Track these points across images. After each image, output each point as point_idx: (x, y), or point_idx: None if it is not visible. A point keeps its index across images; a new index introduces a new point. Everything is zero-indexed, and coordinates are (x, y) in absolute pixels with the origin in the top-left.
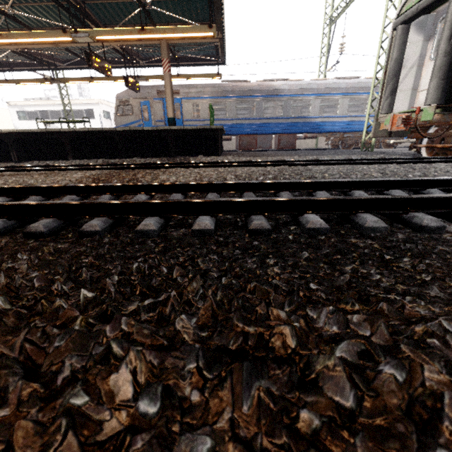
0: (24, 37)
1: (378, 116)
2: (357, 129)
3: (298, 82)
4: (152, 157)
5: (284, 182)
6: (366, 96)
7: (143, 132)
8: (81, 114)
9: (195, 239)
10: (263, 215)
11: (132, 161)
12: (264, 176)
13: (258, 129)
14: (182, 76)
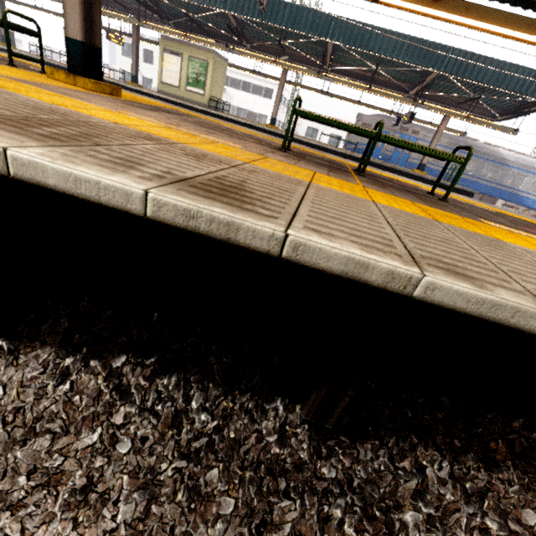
0: (384, 96)
1: None
2: None
3: (524, 157)
4: None
5: None
6: None
7: (423, 179)
8: (260, 91)
9: None
10: None
11: None
12: None
13: (469, 185)
14: (433, 125)
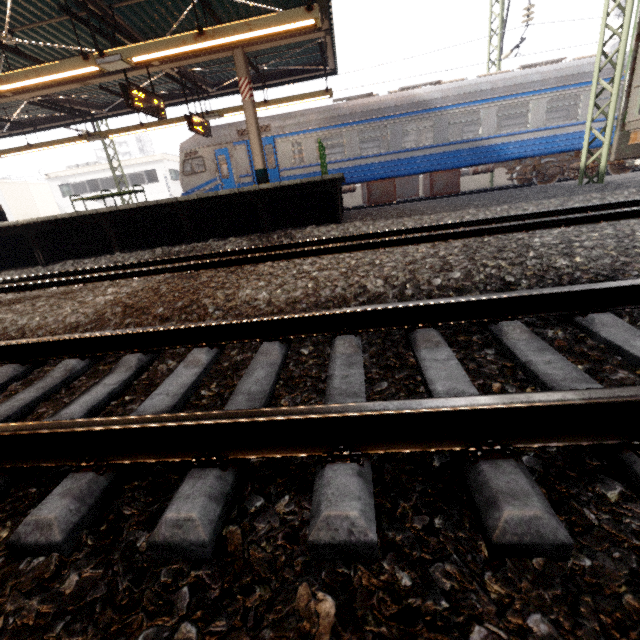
0: (31, 77)
1: (624, 119)
2: (564, 148)
3: (457, 83)
4: (235, 237)
5: (506, 298)
6: (578, 89)
7: (218, 199)
8: (141, 179)
9: (323, 593)
10: (511, 454)
11: (205, 246)
12: (444, 276)
13: (397, 169)
14: (272, 102)
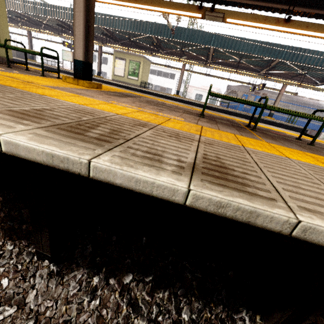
0: (246, 75)
1: None
2: None
3: None
4: None
5: None
6: None
7: (273, 123)
8: (167, 75)
9: None
10: None
11: None
12: None
13: (301, 124)
14: (276, 89)
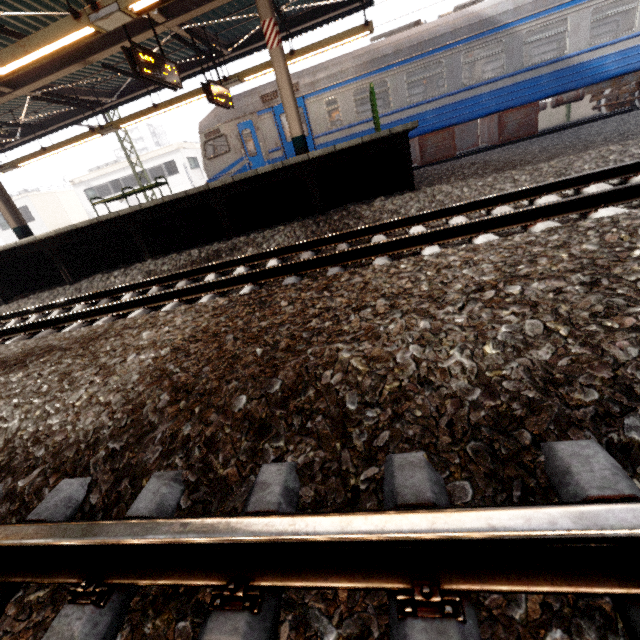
0: (18, 55)
1: None
2: None
3: None
4: (283, 225)
5: None
6: None
7: (258, 179)
8: (161, 172)
9: None
10: None
11: (249, 241)
12: None
13: (457, 114)
14: (300, 52)
